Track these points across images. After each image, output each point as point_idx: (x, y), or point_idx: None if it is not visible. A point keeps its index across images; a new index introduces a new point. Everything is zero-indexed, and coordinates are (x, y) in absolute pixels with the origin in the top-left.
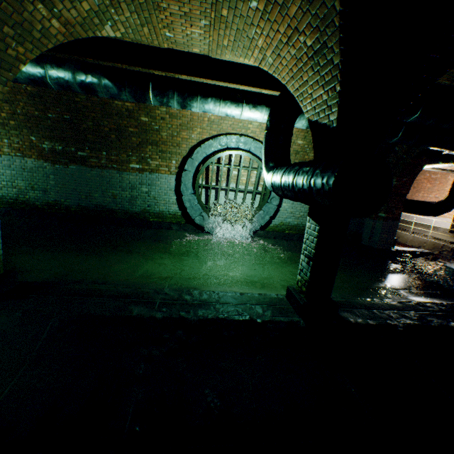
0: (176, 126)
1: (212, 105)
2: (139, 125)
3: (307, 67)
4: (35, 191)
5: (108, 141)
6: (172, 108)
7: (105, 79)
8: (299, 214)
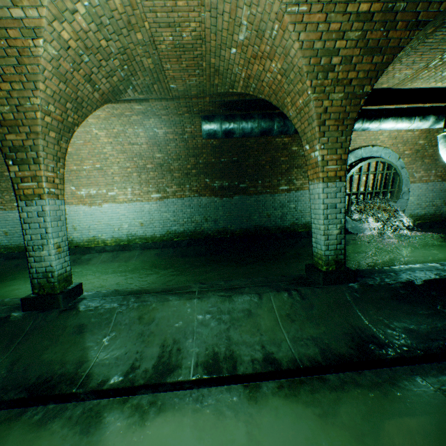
0: None
1: (390, 123)
2: (289, 154)
3: None
4: (208, 222)
5: (262, 172)
6: None
7: None
8: (425, 204)
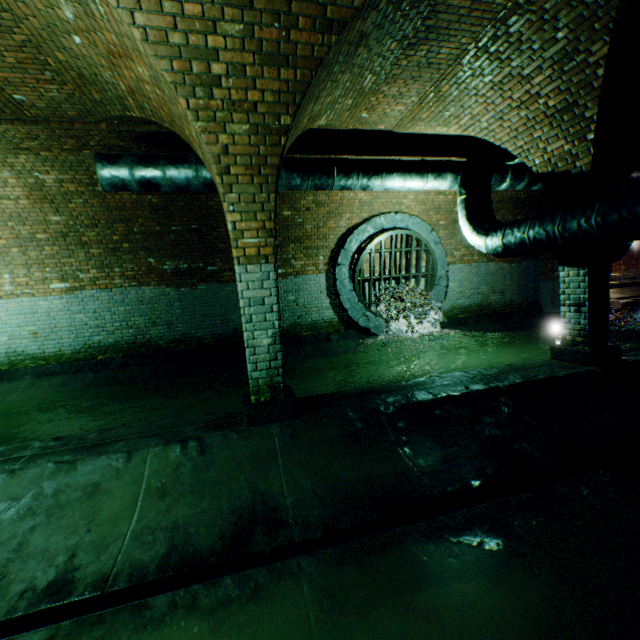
0: (323, 215)
1: (397, 180)
2: (280, 221)
3: (543, 124)
4: (158, 327)
5: None
6: (320, 195)
7: (288, 170)
8: (469, 292)
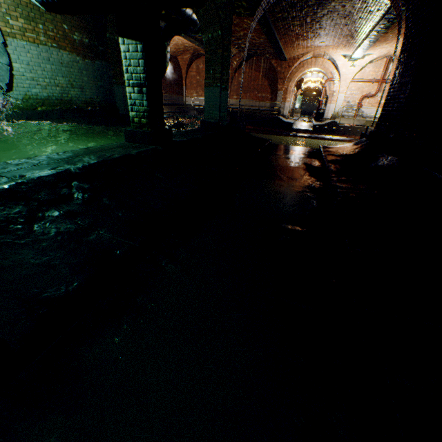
0: None
1: None
2: None
3: None
4: None
5: None
6: None
7: None
8: (45, 82)
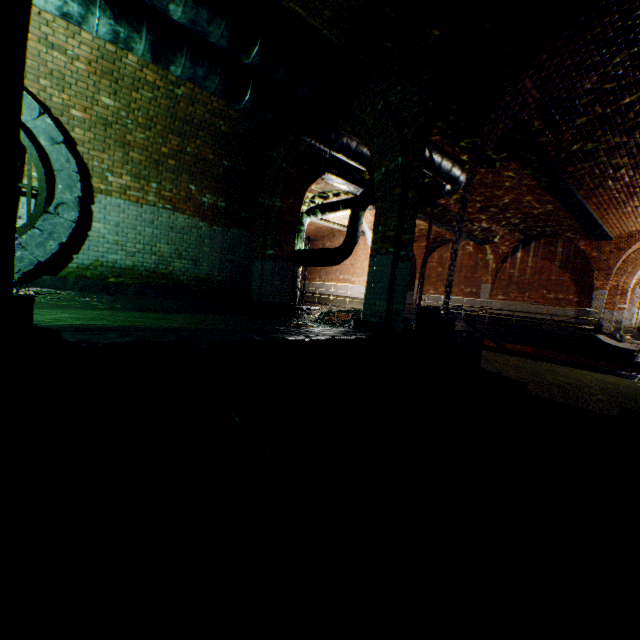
0: None
1: None
2: None
3: None
4: None
5: None
6: None
7: None
8: (136, 247)
